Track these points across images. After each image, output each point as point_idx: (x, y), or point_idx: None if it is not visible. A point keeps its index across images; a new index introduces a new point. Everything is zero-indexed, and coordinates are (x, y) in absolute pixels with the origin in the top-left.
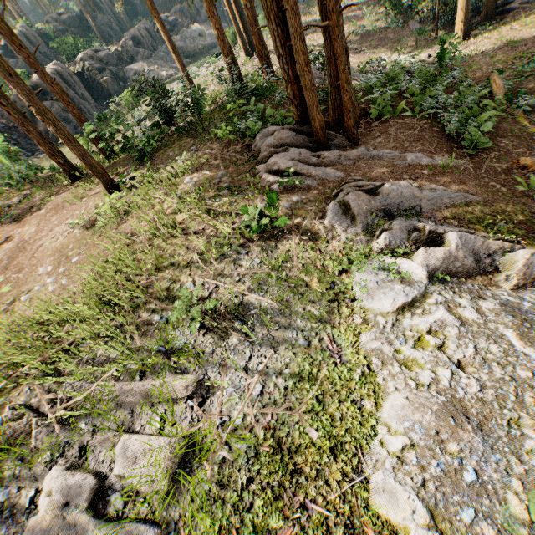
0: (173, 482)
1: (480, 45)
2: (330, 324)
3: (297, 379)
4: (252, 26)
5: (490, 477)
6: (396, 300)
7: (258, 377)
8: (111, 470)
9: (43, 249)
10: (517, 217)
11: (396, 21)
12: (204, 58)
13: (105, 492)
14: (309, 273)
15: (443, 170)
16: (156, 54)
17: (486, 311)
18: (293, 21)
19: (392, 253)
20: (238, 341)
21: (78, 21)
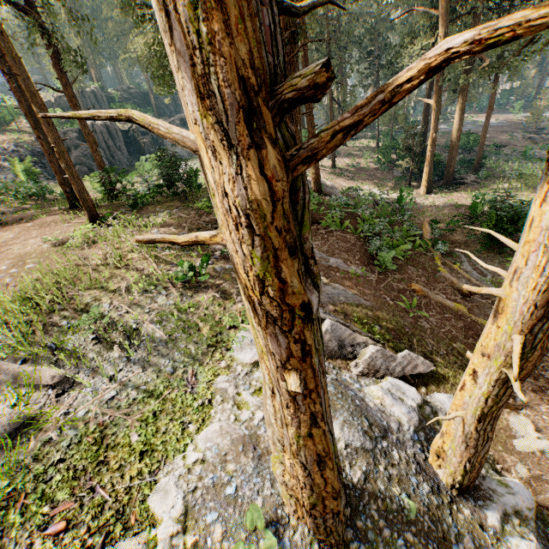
0: None
1: (436, 200)
2: (199, 362)
3: (148, 394)
4: None
5: (245, 494)
6: (256, 355)
7: (117, 385)
8: None
9: (9, 252)
10: (392, 325)
11: (384, 166)
12: None
13: None
14: (206, 321)
15: (353, 276)
16: None
17: None
18: None
19: None
20: (119, 356)
21: (144, 96)
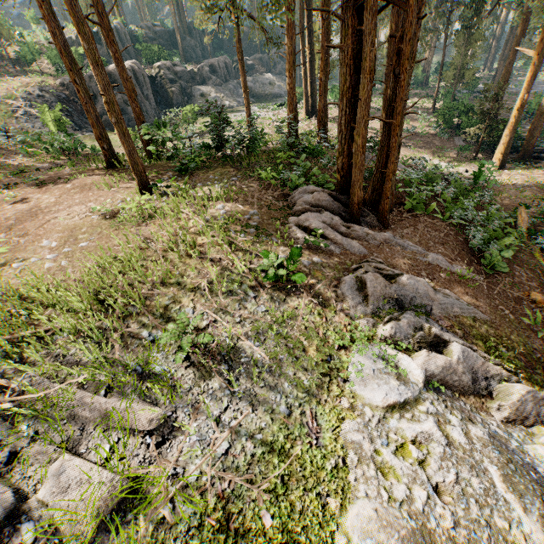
0: (98, 529)
1: (512, 177)
2: (316, 399)
3: (267, 448)
4: (321, 95)
5: None
6: (389, 396)
7: (228, 433)
8: (35, 491)
9: (54, 222)
10: (519, 348)
11: (444, 132)
12: (267, 102)
13: (19, 517)
14: (310, 338)
15: (459, 279)
16: (226, 85)
17: (475, 438)
18: (363, 109)
19: (394, 345)
20: (219, 386)
21: (169, 36)
